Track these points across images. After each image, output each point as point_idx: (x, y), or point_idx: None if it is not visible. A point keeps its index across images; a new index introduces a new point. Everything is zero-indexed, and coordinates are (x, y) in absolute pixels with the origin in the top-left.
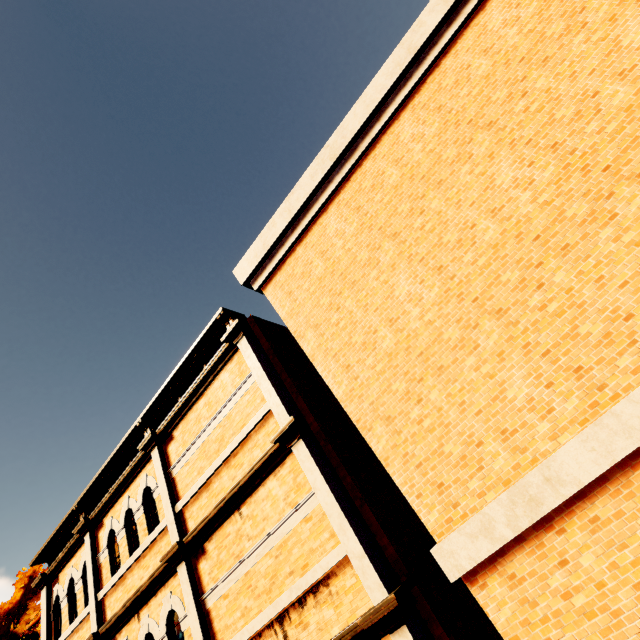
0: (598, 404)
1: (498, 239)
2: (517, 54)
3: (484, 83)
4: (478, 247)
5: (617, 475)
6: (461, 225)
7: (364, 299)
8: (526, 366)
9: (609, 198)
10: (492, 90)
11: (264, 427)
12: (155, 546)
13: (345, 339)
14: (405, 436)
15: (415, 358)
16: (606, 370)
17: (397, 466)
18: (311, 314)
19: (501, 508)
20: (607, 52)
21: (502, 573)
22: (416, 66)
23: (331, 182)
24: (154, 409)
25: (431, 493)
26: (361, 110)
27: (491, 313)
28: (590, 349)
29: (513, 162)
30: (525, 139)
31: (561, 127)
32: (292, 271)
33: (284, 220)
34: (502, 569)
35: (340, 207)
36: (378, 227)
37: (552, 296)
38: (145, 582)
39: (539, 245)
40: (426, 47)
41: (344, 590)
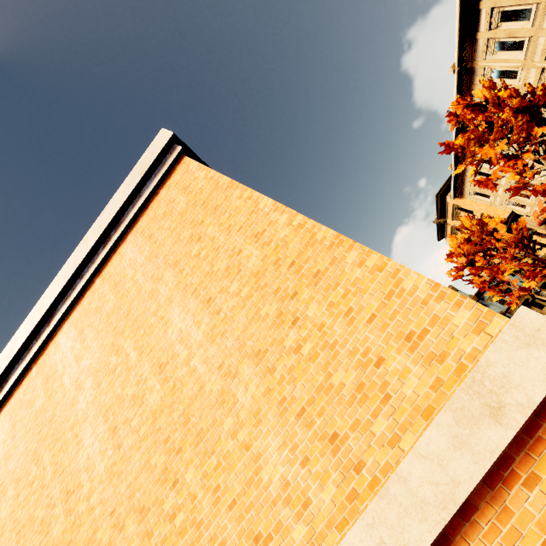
0: None
1: (59, 539)
2: (126, 301)
3: (106, 321)
4: (48, 541)
5: None
6: (49, 499)
7: None
8: None
9: (121, 531)
10: (107, 332)
11: None
12: None
13: None
14: None
15: None
16: None
17: None
18: None
19: None
20: (161, 334)
21: None
22: (80, 278)
23: (7, 383)
24: None
25: None
26: (37, 312)
27: None
28: None
29: (93, 433)
30: (105, 408)
31: (123, 408)
32: None
33: None
34: None
35: (7, 415)
36: (14, 461)
37: None
38: None
39: None
40: (88, 262)
41: None
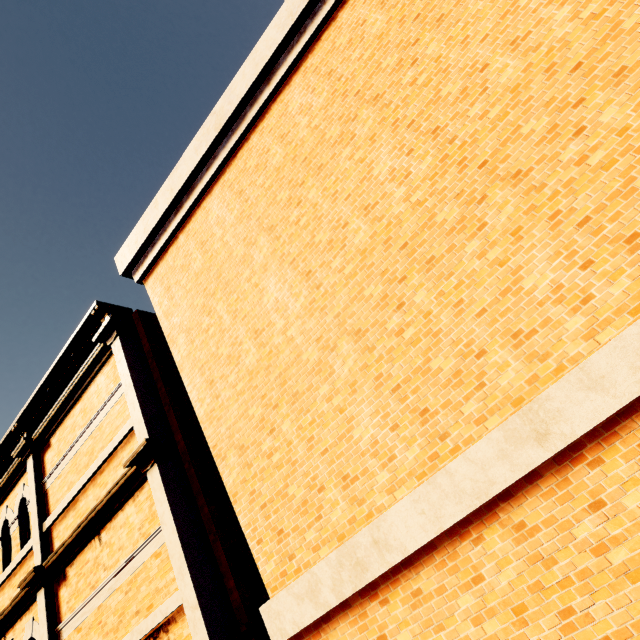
0: (438, 456)
1: (367, 243)
2: (413, 9)
3: (376, 44)
4: (347, 251)
5: (445, 543)
6: (334, 222)
7: (234, 303)
8: (375, 402)
9: (481, 202)
10: (383, 54)
11: (129, 444)
12: (25, 565)
13: (212, 349)
14: (255, 470)
15: (274, 380)
16: (451, 416)
17: (244, 504)
18: (185, 316)
19: (329, 569)
20: (503, 13)
21: None
22: (311, 17)
23: (216, 158)
24: (32, 412)
25: (271, 540)
26: (250, 70)
27: (350, 334)
28: (439, 389)
29: (393, 148)
30: (408, 120)
31: (445, 107)
32: (173, 263)
33: (166, 201)
34: (325, 637)
35: (224, 189)
36: (256, 217)
37: (410, 319)
38: (8, 606)
39: (405, 255)
40: None
41: (181, 639)
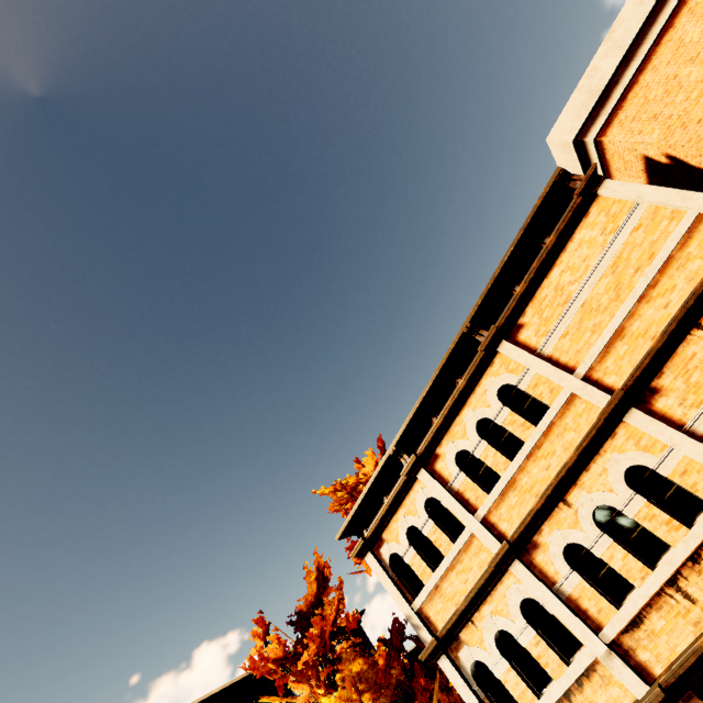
0: None
1: None
2: None
3: None
4: None
5: None
6: None
7: None
8: None
9: None
10: None
11: (693, 238)
12: (554, 429)
13: None
14: None
15: None
16: None
17: None
18: None
19: None
20: None
21: None
22: None
23: None
24: (479, 311)
25: None
26: None
27: None
28: None
29: None
30: None
31: None
32: (645, 99)
33: (614, 58)
34: None
35: (696, 12)
36: None
37: None
38: (571, 457)
39: None
40: None
41: None
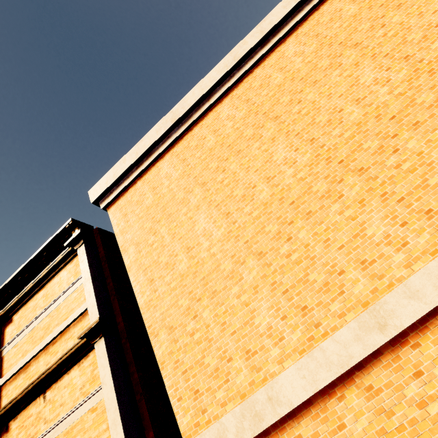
0: (313, 338)
1: (268, 199)
2: (299, 75)
3: (277, 89)
4: (255, 203)
5: (318, 400)
6: (247, 184)
7: (174, 228)
8: (271, 300)
9: (340, 183)
10: (281, 95)
11: (81, 322)
12: None
13: (155, 258)
14: (180, 345)
15: (199, 281)
16: (322, 311)
17: (169, 370)
18: (136, 234)
19: (234, 419)
20: (351, 85)
21: None
22: (238, 69)
23: (170, 138)
24: (2, 294)
25: (189, 398)
26: (198, 91)
27: (255, 254)
28: (314, 293)
29: (286, 146)
30: (295, 132)
31: (318, 128)
32: (131, 198)
33: (132, 159)
34: None
35: (172, 157)
36: (194, 176)
37: (295, 248)
38: None
39: (293, 208)
40: (246, 58)
41: None
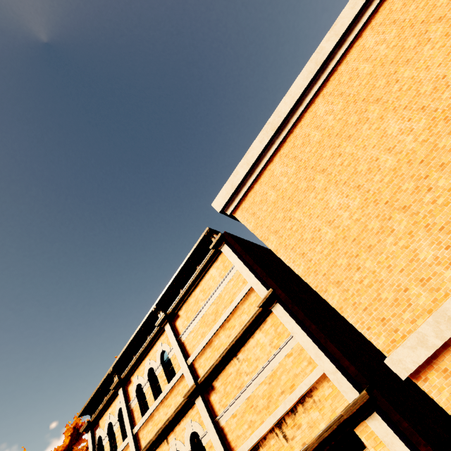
0: None
1: (395, 165)
2: (388, 59)
3: (369, 77)
4: (382, 171)
5: None
6: (368, 160)
7: (308, 211)
8: (429, 238)
9: None
10: (375, 81)
11: (247, 300)
12: (174, 390)
13: (298, 237)
14: (352, 292)
15: (350, 243)
16: None
17: (349, 312)
18: (271, 225)
19: (429, 327)
20: (447, 53)
21: (437, 369)
22: (322, 72)
23: (273, 144)
24: (163, 298)
25: (377, 325)
26: (289, 100)
27: (399, 209)
28: None
29: (397, 120)
30: (402, 106)
31: (425, 97)
32: (253, 200)
33: (244, 169)
34: (437, 367)
35: (282, 158)
36: (310, 167)
37: (439, 194)
38: (171, 414)
39: (424, 165)
40: (327, 61)
41: (324, 398)
